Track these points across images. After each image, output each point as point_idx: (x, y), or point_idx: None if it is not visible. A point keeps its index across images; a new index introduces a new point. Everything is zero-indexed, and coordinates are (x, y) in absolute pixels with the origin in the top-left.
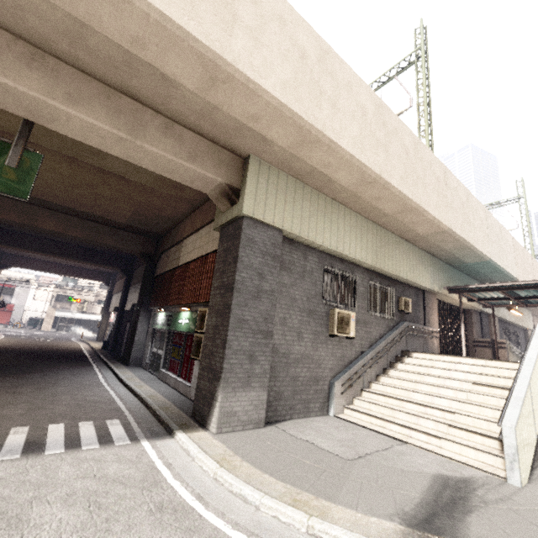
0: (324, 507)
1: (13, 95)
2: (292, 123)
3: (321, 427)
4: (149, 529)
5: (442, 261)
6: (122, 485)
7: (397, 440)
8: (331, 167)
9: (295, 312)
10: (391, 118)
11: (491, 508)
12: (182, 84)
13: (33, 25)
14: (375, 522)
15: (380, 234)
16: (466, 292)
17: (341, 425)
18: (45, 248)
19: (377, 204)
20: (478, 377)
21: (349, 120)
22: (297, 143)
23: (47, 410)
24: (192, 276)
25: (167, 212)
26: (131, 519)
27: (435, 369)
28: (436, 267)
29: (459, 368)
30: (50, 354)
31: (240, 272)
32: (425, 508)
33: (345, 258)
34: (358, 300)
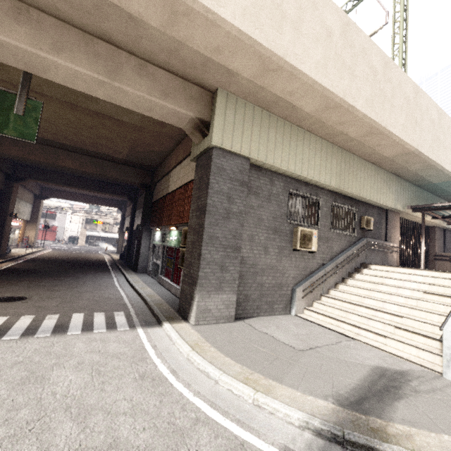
0: (270, 385)
1: (9, 49)
2: (253, 51)
3: (282, 323)
4: (132, 391)
5: (408, 181)
6: (117, 359)
7: (346, 337)
8: (295, 94)
9: (262, 230)
10: (359, 38)
11: (421, 396)
12: (148, 22)
13: None
14: (311, 400)
15: (345, 158)
16: (429, 211)
17: (300, 323)
18: (70, 182)
19: (342, 129)
20: (430, 287)
21: (312, 44)
22: (259, 72)
23: (73, 303)
24: (177, 202)
25: (156, 147)
26: (120, 383)
27: (389, 279)
28: (401, 188)
29: (413, 279)
30: (81, 263)
31: (211, 197)
32: (359, 393)
33: (309, 182)
34: (321, 219)
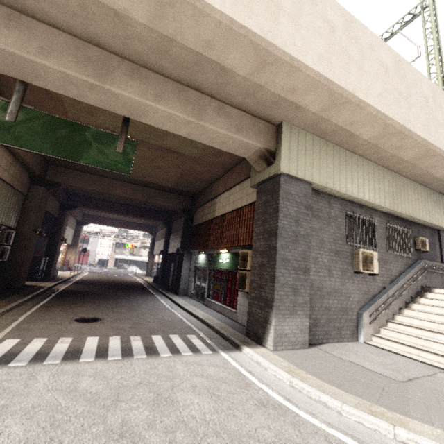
0: (401, 419)
1: (122, 100)
2: (326, 89)
3: (358, 351)
4: (263, 418)
5: None
6: (225, 383)
7: (437, 368)
8: (356, 124)
9: (324, 252)
10: (410, 71)
11: None
12: (236, 72)
13: (134, 47)
14: None
15: (395, 180)
16: None
17: (375, 351)
18: (113, 209)
19: (396, 153)
20: None
21: (373, 79)
22: (327, 106)
23: (144, 325)
24: (229, 225)
25: (204, 175)
26: (246, 409)
27: None
28: None
29: None
30: (122, 285)
31: (281, 220)
32: None
33: (364, 204)
34: (377, 241)
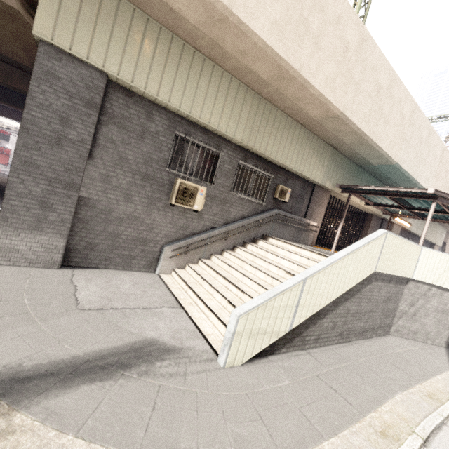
0: None
1: None
2: None
3: (122, 280)
4: None
5: (348, 158)
6: None
7: (178, 304)
8: None
9: (125, 172)
10: None
11: (139, 381)
12: None
13: None
14: None
15: (264, 110)
16: (355, 193)
17: (148, 282)
18: None
19: (248, 63)
20: (298, 267)
21: None
22: None
23: None
24: None
25: None
26: None
27: (271, 254)
28: (337, 163)
29: (292, 258)
30: None
31: (31, 110)
32: (54, 367)
33: (208, 128)
34: (220, 177)
